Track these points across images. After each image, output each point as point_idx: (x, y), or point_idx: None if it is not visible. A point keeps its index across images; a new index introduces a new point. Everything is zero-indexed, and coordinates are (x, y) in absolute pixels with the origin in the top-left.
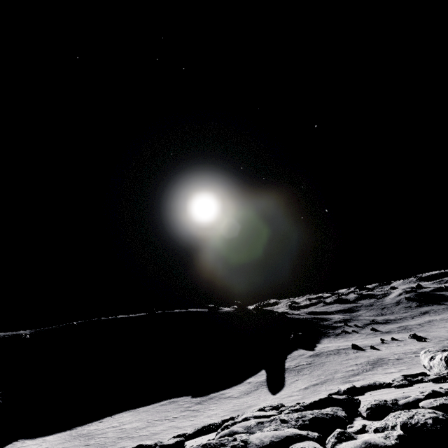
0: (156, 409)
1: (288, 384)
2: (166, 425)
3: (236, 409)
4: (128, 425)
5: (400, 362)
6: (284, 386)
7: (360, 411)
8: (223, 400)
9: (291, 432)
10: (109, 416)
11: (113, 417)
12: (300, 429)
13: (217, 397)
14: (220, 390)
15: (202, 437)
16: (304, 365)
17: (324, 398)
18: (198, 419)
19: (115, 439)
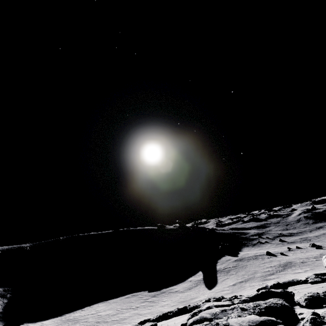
0: (122, 301)
1: (220, 282)
2: (131, 313)
3: (182, 301)
4: (103, 312)
5: (305, 264)
6: (217, 283)
7: (298, 301)
8: (172, 294)
9: (263, 318)
10: (88, 306)
11: (91, 307)
12: (259, 315)
13: (167, 292)
14: (169, 287)
15: (164, 321)
16: (231, 267)
17: (265, 291)
18: (154, 308)
19: (94, 323)
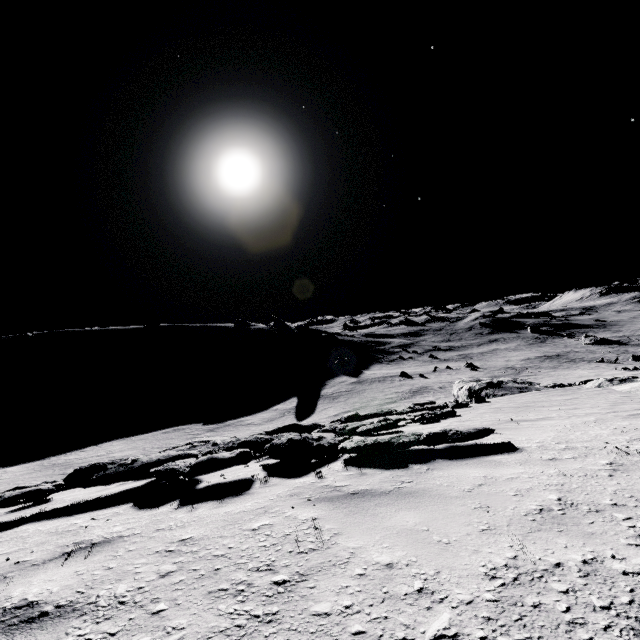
0: (156, 437)
1: (319, 411)
2: None
3: None
4: (118, 453)
5: (442, 391)
6: (314, 413)
7: None
8: (241, 428)
9: (183, 452)
10: (94, 445)
11: (99, 446)
12: (225, 450)
13: (234, 425)
14: (239, 418)
15: None
16: (342, 392)
17: (289, 425)
18: None
19: None
